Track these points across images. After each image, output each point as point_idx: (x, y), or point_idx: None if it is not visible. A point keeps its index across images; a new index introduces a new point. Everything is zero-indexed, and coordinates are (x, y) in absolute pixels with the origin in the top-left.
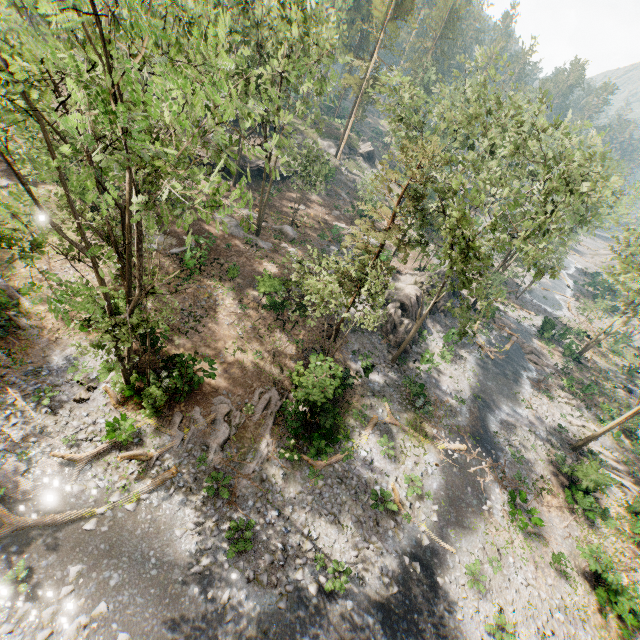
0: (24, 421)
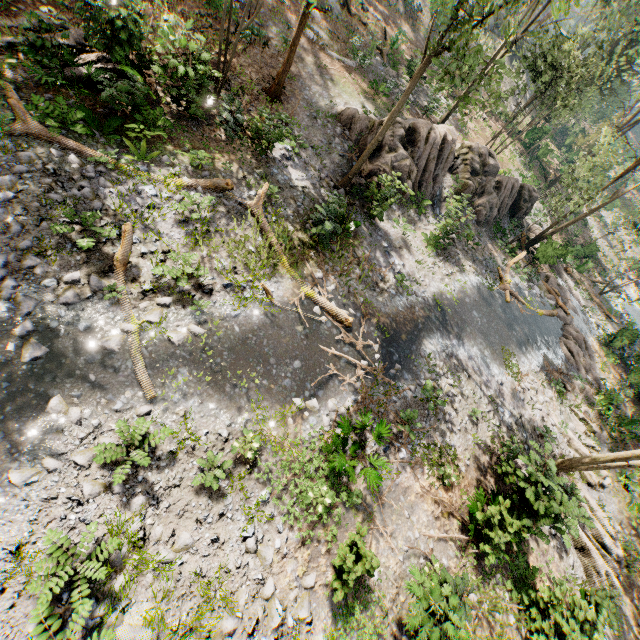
0: None
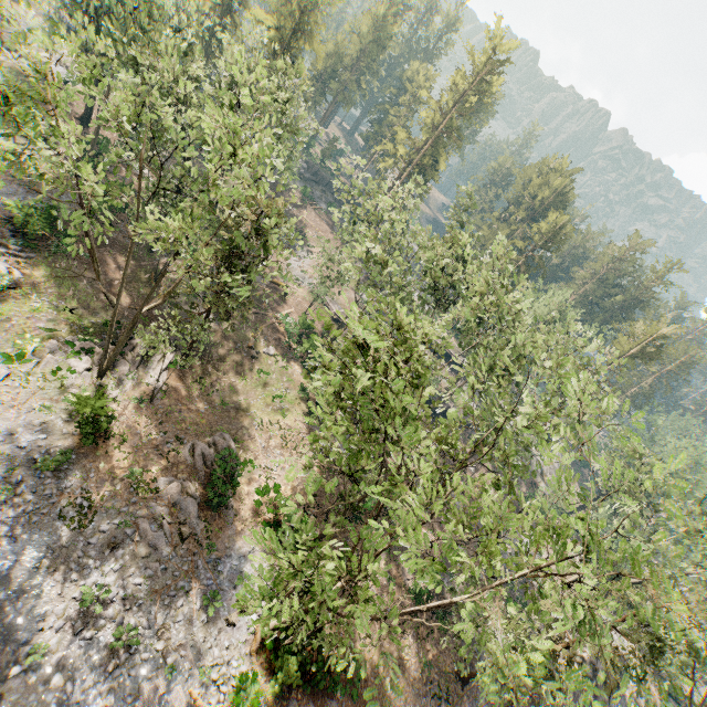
0: (186, 621)
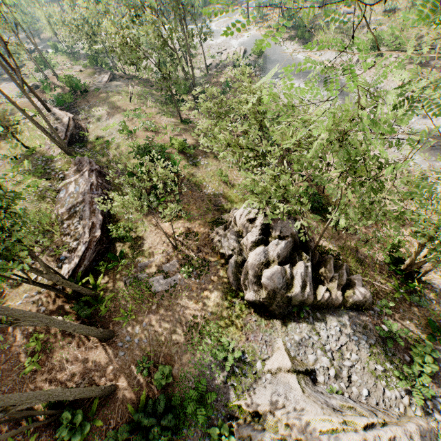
0: None
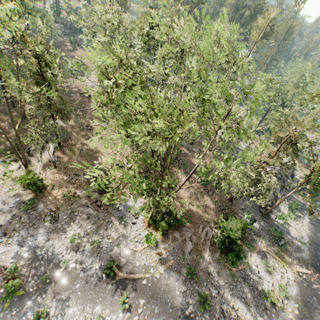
0: (116, 230)
